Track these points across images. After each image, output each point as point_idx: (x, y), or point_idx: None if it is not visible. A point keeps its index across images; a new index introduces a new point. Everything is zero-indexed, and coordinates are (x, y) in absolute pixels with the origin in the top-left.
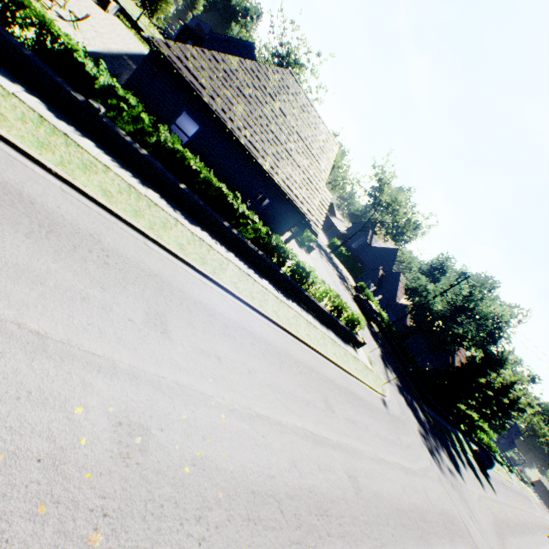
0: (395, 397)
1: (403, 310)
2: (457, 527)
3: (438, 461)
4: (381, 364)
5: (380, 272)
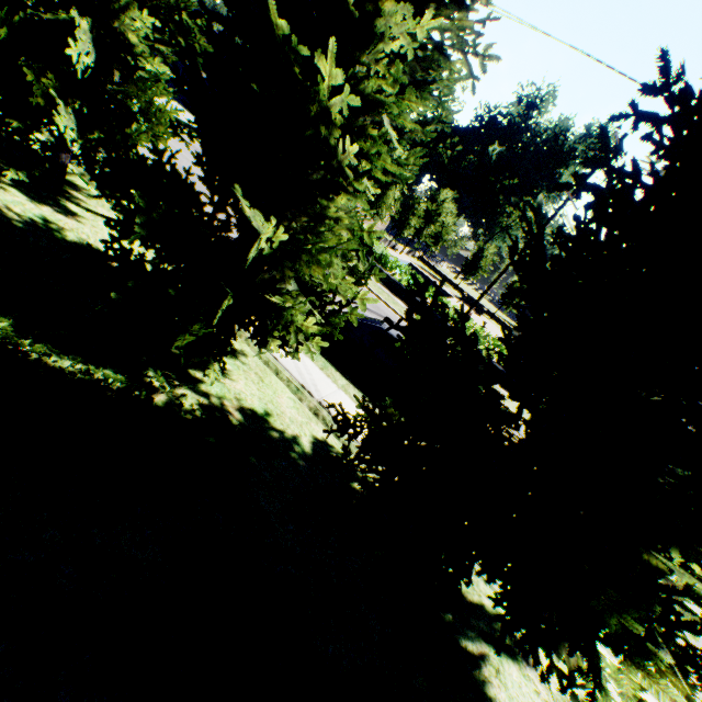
0: None
1: None
2: None
3: None
4: None
5: None
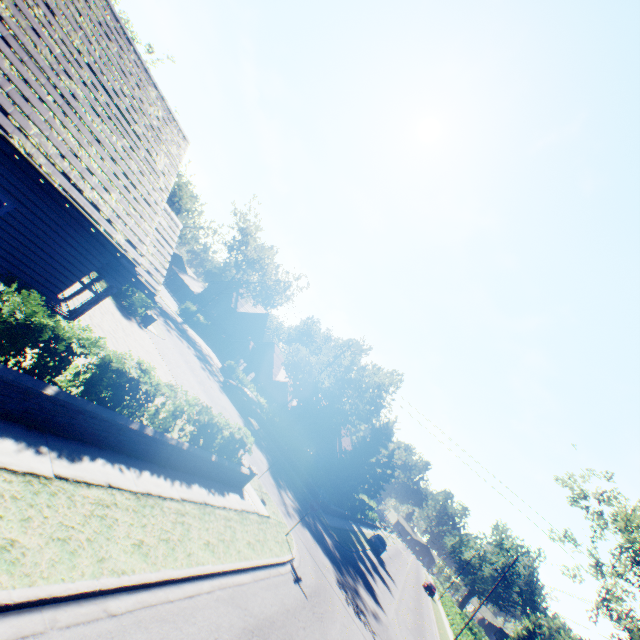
0: (303, 541)
1: (283, 388)
2: None
3: (365, 614)
4: (274, 488)
5: (251, 344)
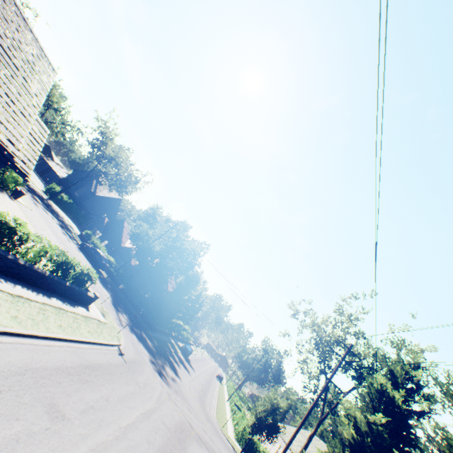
0: (130, 339)
1: (129, 252)
2: (186, 430)
3: (166, 377)
4: (114, 311)
5: (106, 220)
